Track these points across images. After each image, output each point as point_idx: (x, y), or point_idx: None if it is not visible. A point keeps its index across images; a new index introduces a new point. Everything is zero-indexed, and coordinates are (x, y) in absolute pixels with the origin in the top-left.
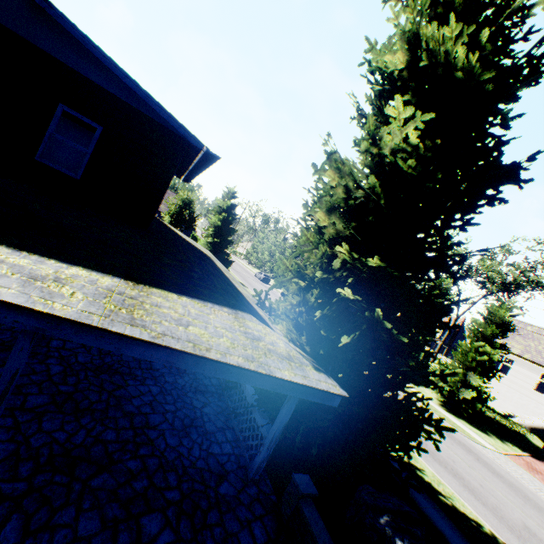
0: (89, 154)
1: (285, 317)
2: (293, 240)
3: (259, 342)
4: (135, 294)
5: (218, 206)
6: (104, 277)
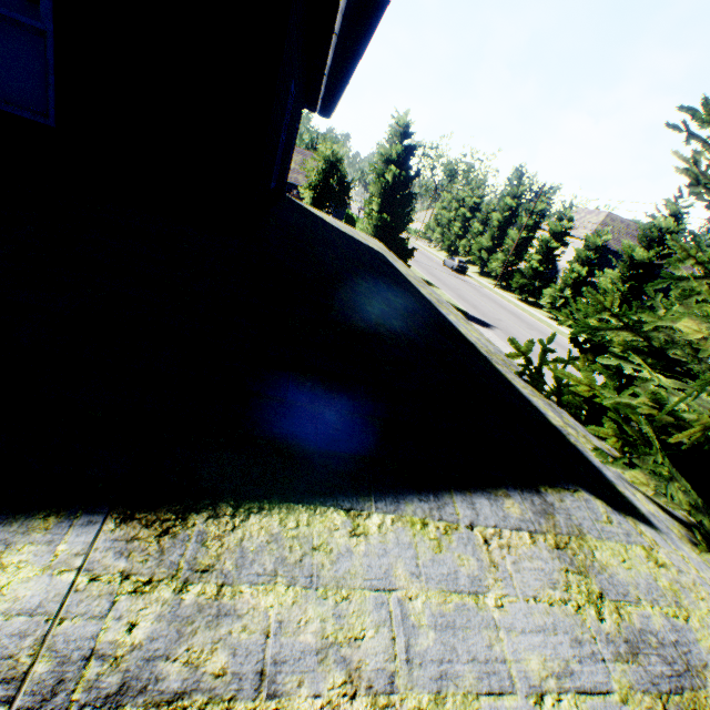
0: (49, 36)
1: (667, 462)
2: (503, 196)
3: (706, 702)
4: (150, 629)
5: (382, 157)
6: (1, 556)
